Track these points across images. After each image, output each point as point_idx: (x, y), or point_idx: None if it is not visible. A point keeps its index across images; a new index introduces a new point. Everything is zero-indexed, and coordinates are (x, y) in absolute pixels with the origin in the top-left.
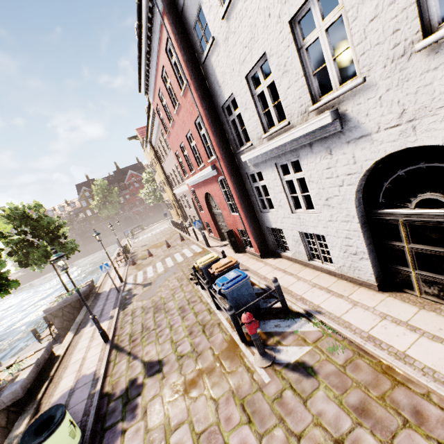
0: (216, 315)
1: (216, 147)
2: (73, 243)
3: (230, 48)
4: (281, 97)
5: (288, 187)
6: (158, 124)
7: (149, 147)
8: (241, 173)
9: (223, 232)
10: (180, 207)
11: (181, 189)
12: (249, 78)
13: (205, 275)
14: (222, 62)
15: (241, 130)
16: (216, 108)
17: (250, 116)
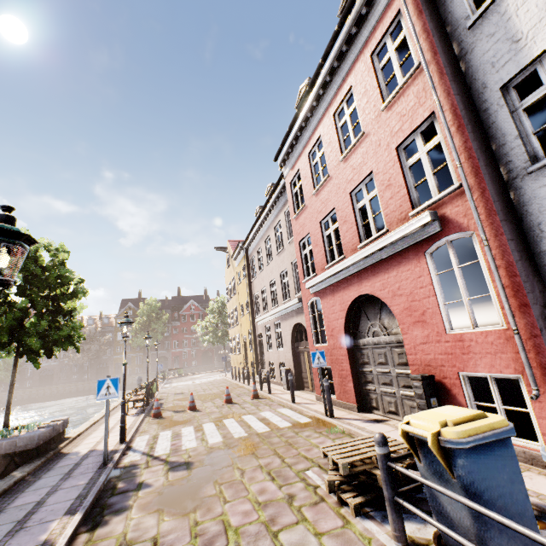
0: None
1: (464, 164)
2: (77, 330)
3: None
4: None
5: None
6: (275, 215)
7: (241, 257)
8: (521, 224)
9: (372, 389)
10: (256, 347)
11: (277, 310)
12: None
13: (455, 481)
14: None
15: None
16: (475, 101)
17: None
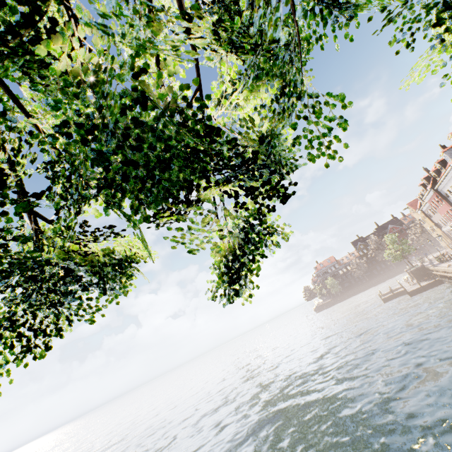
0: None
1: None
2: None
3: None
4: None
5: None
6: (428, 205)
7: (420, 212)
8: None
9: None
10: (448, 237)
11: (447, 227)
12: None
13: None
14: None
15: None
16: None
17: None
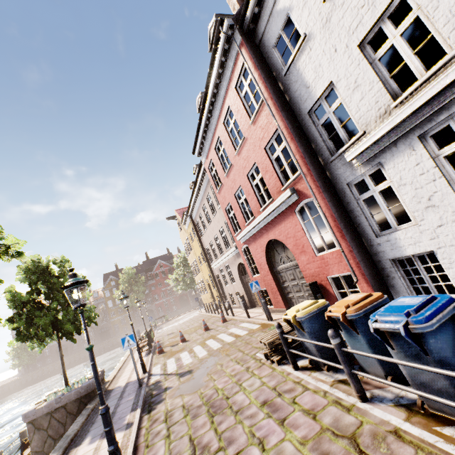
0: (366, 412)
1: (299, 160)
2: (92, 311)
3: (333, 28)
4: (438, 23)
5: (449, 166)
6: (205, 189)
7: (188, 222)
8: (335, 189)
9: (291, 296)
10: (217, 285)
11: (224, 257)
12: (363, 46)
13: (306, 334)
14: (316, 55)
15: (341, 127)
16: (298, 119)
17: (364, 93)
